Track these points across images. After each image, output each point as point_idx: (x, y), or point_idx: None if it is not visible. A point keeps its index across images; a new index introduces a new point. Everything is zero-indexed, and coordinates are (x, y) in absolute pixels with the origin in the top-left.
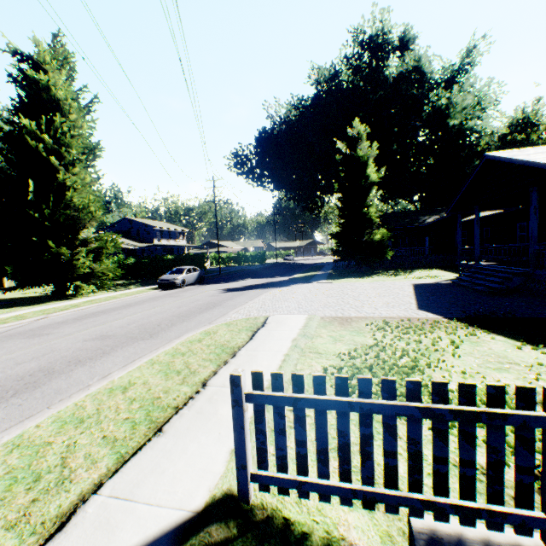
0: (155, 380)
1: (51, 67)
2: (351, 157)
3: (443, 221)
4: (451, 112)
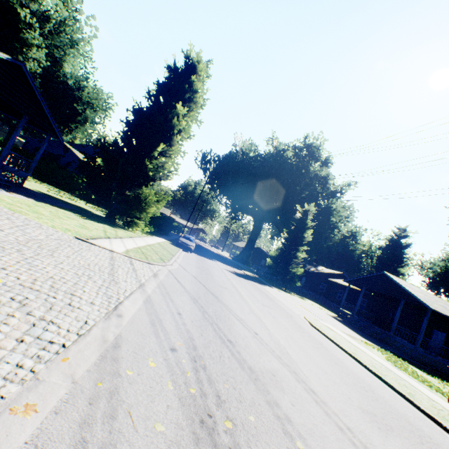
0: (360, 353)
1: (199, 78)
2: (304, 221)
3: (318, 273)
4: (335, 214)
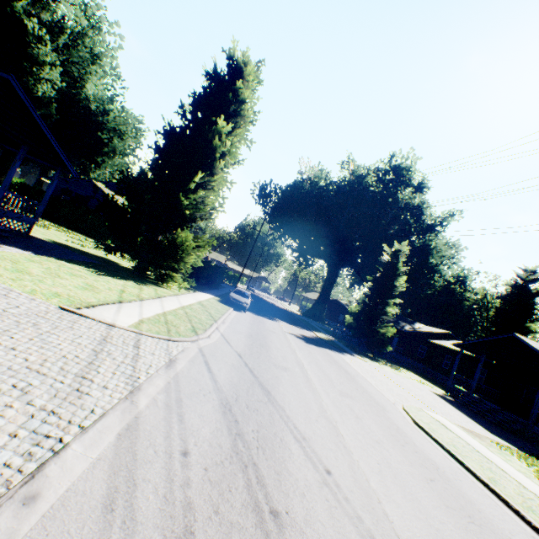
0: (500, 478)
1: (247, 84)
2: (394, 265)
3: (416, 333)
4: (435, 253)
